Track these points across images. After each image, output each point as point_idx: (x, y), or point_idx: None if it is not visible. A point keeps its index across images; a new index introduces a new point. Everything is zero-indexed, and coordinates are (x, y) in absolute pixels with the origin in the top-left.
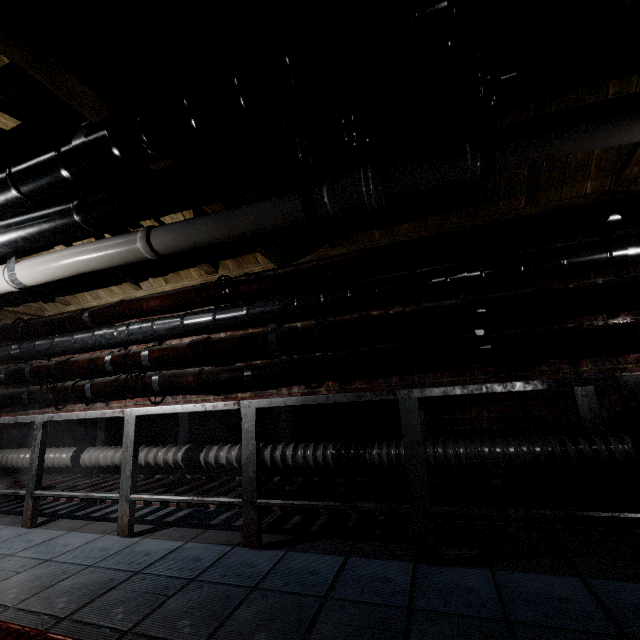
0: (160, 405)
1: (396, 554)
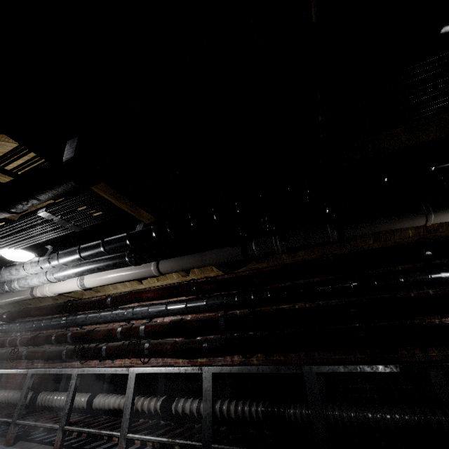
0: (147, 364)
1: None
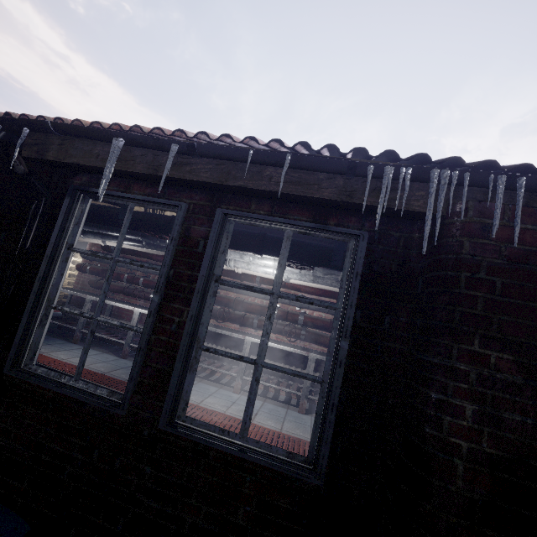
0: (293, 343)
1: None
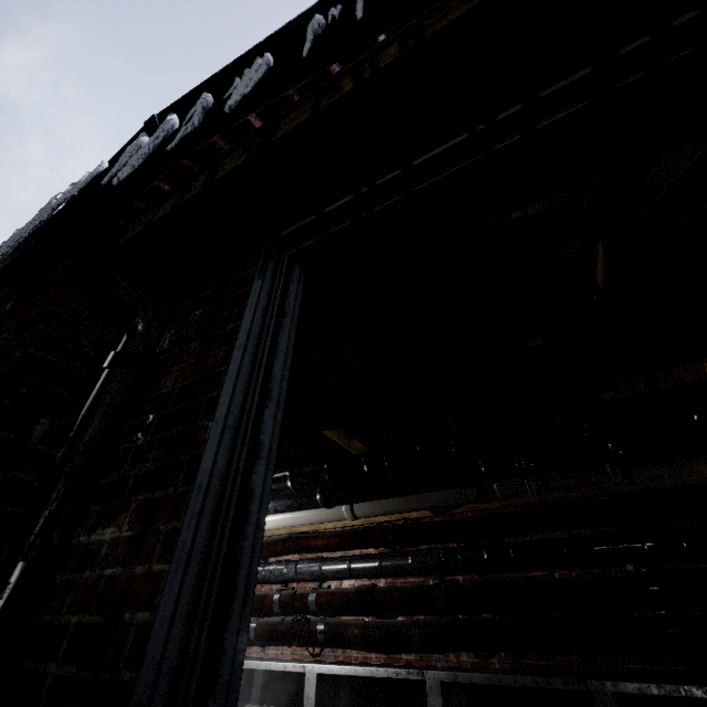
0: (318, 658)
1: None
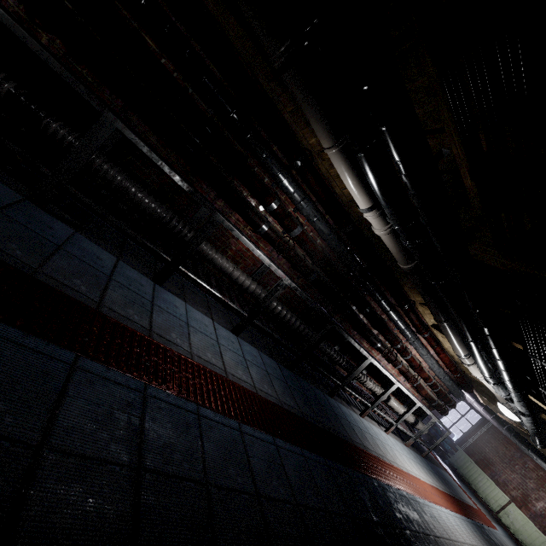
0: None
1: (14, 187)
